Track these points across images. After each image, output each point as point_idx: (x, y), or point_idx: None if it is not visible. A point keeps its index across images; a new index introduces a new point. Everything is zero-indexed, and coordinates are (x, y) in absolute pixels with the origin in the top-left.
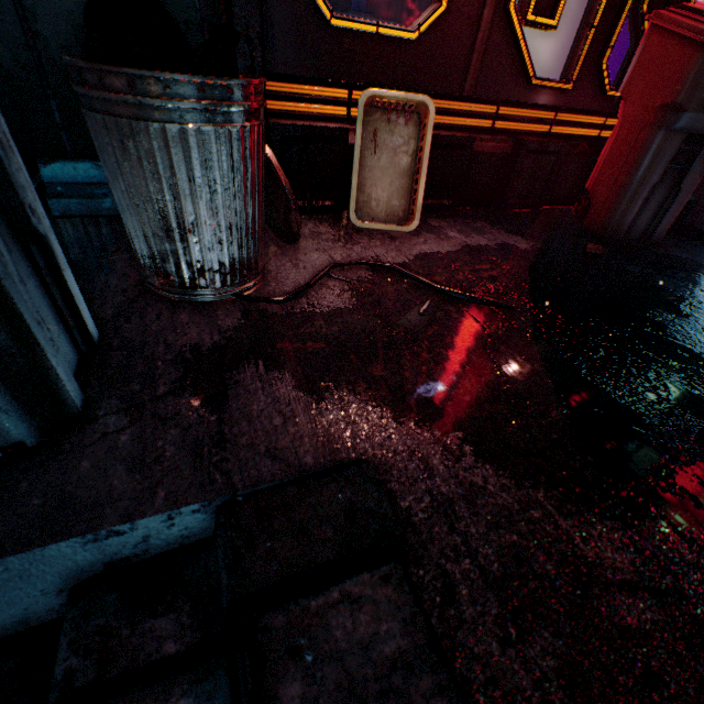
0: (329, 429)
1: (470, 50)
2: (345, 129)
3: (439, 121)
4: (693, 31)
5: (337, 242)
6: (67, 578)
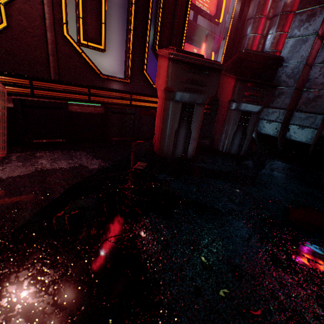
0: None
1: (46, 54)
2: None
3: (44, 93)
4: (166, 53)
5: None
6: None
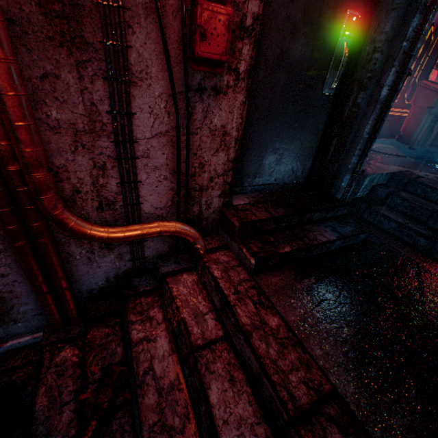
0: (395, 168)
1: None
2: None
3: None
4: (434, 89)
5: None
6: (372, 184)
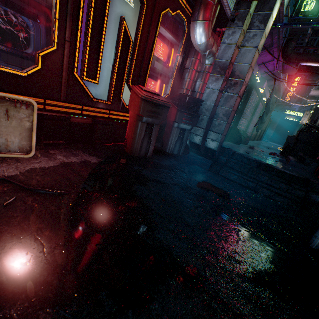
0: None
1: (60, 84)
2: None
3: (52, 108)
4: (139, 94)
5: None
6: None
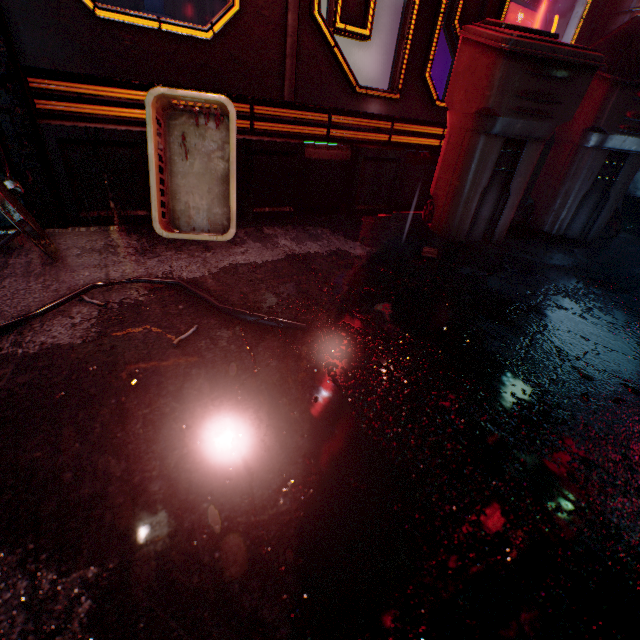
0: None
1: (282, 55)
2: (143, 132)
3: (267, 128)
4: (492, 39)
5: (131, 256)
6: None
